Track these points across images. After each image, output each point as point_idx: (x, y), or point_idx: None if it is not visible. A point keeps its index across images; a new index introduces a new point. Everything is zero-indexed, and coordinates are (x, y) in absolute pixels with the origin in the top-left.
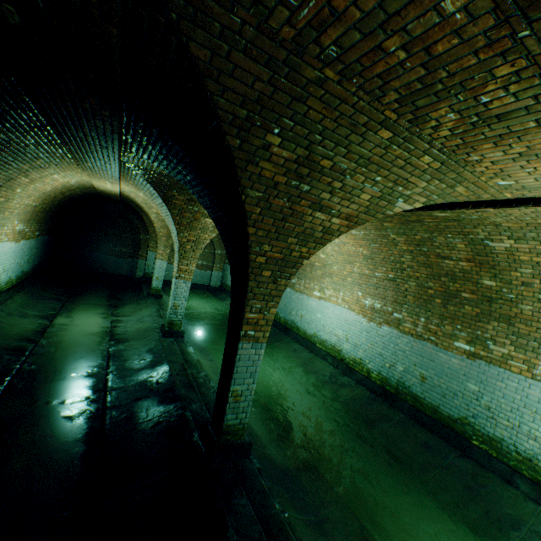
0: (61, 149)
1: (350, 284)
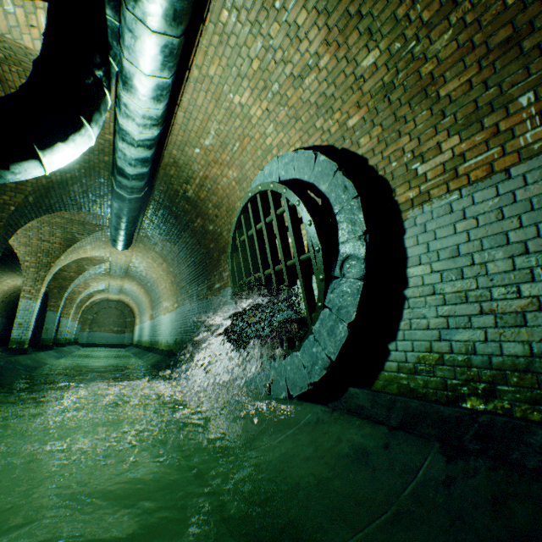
0: (7, 268)
1: (149, 308)
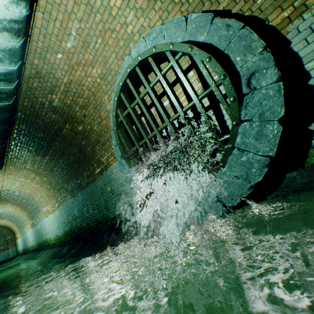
0: None
1: (28, 219)
